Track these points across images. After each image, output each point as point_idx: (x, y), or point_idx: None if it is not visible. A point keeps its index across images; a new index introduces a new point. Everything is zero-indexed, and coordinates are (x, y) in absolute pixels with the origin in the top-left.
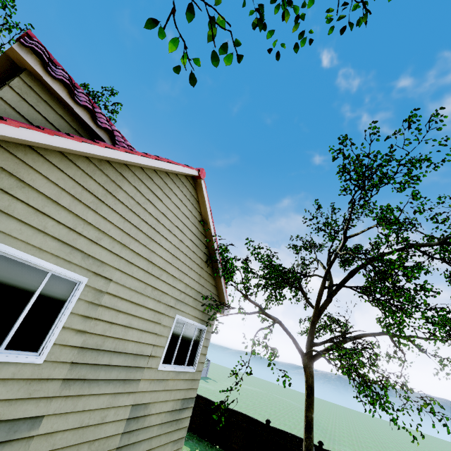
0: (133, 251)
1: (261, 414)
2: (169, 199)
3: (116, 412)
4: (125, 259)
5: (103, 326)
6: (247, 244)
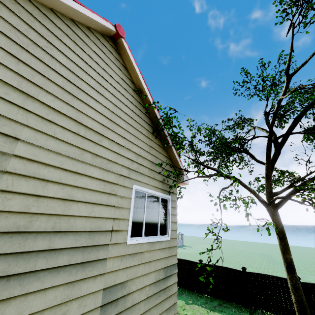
0: (47, 106)
1: (231, 263)
2: (86, 55)
3: (81, 303)
4: (35, 114)
5: (23, 201)
6: (188, 126)
